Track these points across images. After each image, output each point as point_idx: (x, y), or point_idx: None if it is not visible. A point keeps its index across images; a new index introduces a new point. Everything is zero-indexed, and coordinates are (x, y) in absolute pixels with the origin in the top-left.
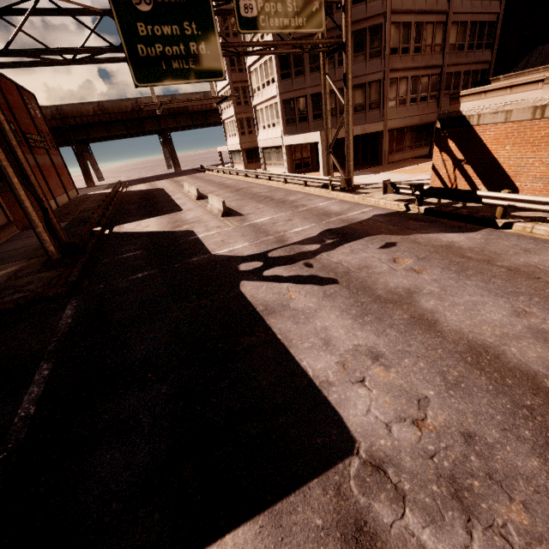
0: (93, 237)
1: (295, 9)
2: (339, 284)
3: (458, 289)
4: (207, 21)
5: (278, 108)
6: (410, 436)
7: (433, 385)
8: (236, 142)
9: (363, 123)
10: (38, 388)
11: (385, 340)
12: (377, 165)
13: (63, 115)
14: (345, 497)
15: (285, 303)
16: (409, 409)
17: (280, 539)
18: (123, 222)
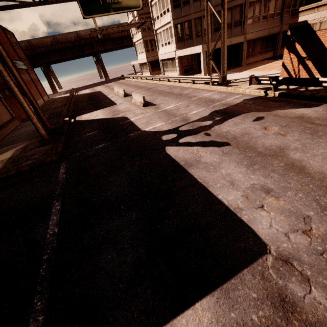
0: (65, 124)
1: None
2: (231, 145)
3: (314, 145)
4: None
5: (172, 30)
6: (303, 241)
7: (312, 208)
8: (143, 57)
9: (229, 37)
10: (56, 216)
11: (271, 180)
12: (238, 66)
13: (32, 46)
14: (268, 280)
15: (198, 159)
16: (298, 224)
17: (231, 305)
18: (81, 114)
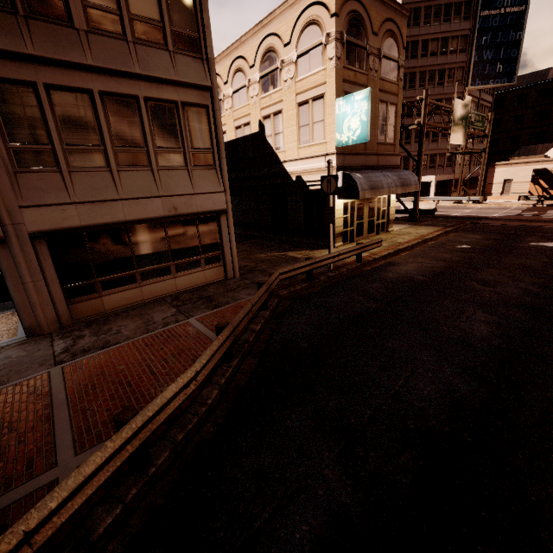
0: None
1: (480, 120)
2: None
3: None
4: (466, 121)
5: None
6: None
7: None
8: None
9: (442, 174)
10: None
11: None
12: None
13: None
14: None
15: None
16: None
17: None
18: None
